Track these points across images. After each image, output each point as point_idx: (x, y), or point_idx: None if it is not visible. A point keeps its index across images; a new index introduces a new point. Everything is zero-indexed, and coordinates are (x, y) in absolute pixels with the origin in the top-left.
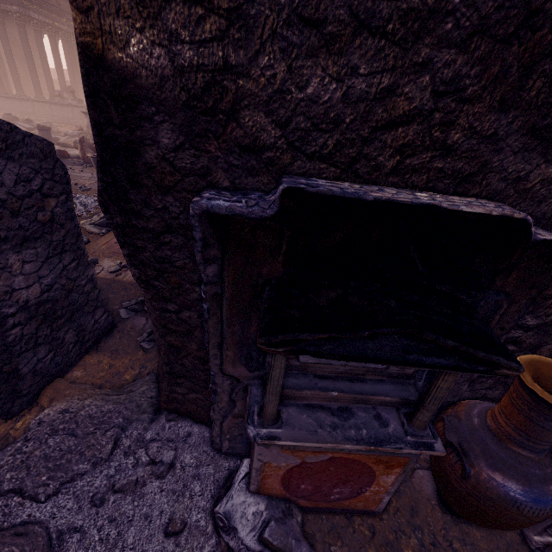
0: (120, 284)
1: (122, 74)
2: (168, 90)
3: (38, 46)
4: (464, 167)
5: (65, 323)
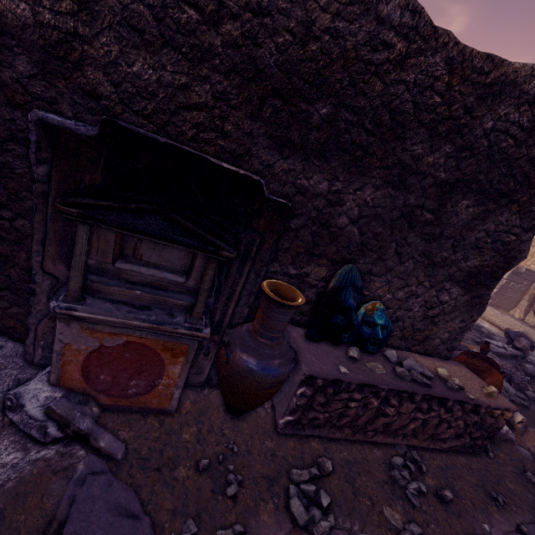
0: None
1: None
2: (29, 34)
3: None
4: (237, 149)
5: None
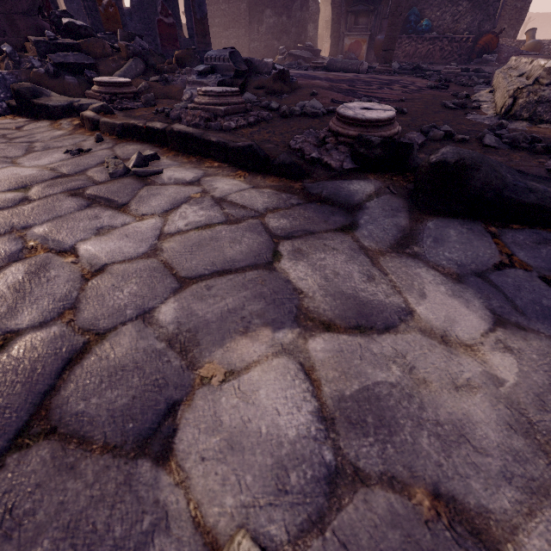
0: None
1: None
2: None
3: None
4: None
5: None
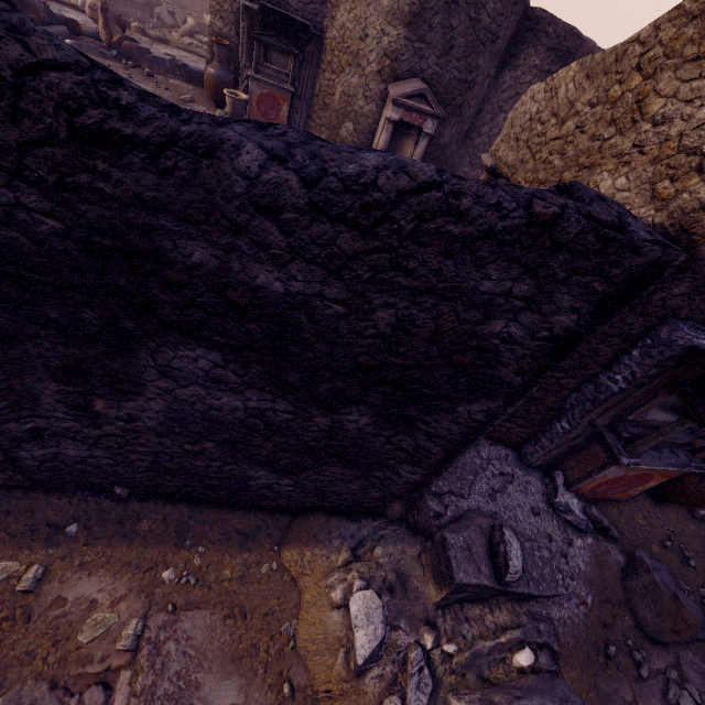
0: None
1: (694, 257)
2: None
3: None
4: None
5: None
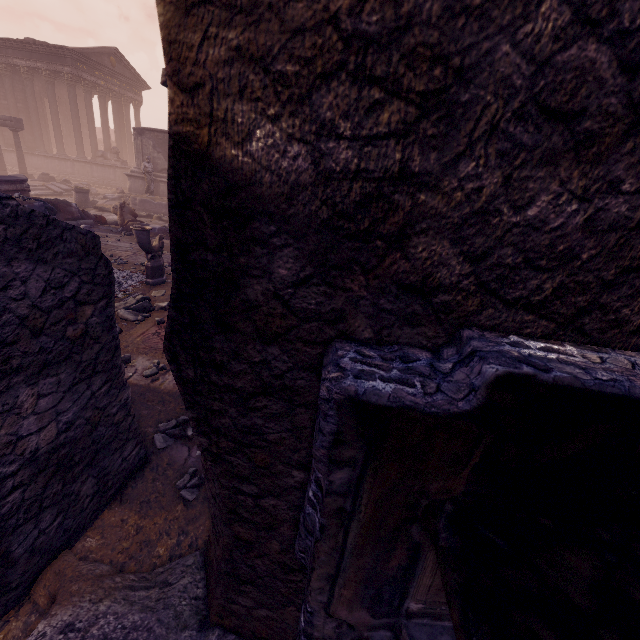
0: (156, 394)
1: (231, 178)
2: (301, 204)
3: (86, 106)
4: None
5: (84, 470)
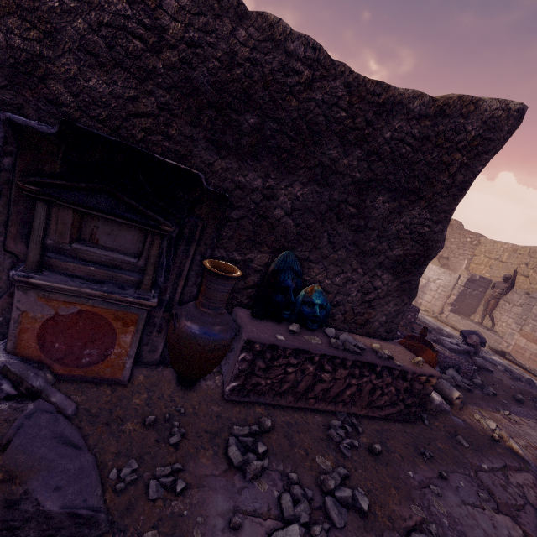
0: None
1: None
2: (1, 54)
3: None
4: (181, 150)
5: None
